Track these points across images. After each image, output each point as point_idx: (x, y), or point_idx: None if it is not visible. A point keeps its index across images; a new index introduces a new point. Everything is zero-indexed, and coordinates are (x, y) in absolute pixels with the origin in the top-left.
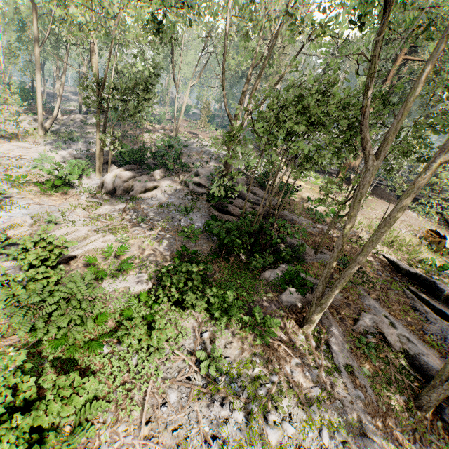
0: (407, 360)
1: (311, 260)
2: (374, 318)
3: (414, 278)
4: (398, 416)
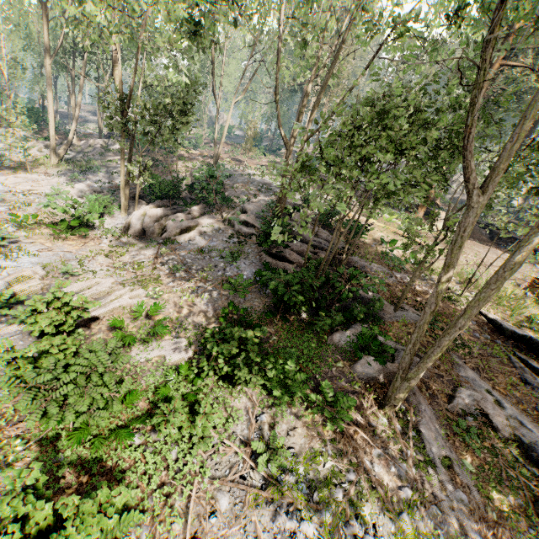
0: (520, 451)
1: (389, 319)
2: (475, 395)
3: (521, 341)
4: (514, 526)
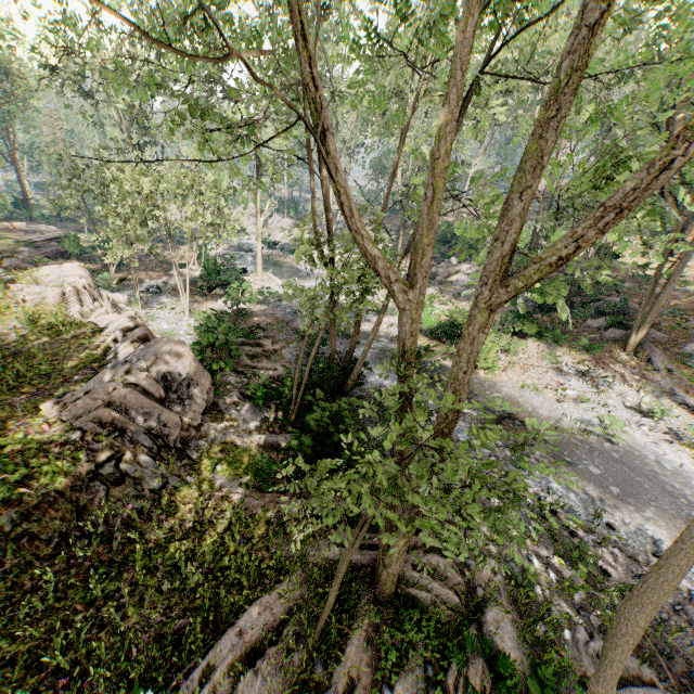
0: None
1: (635, 314)
2: None
3: None
4: None
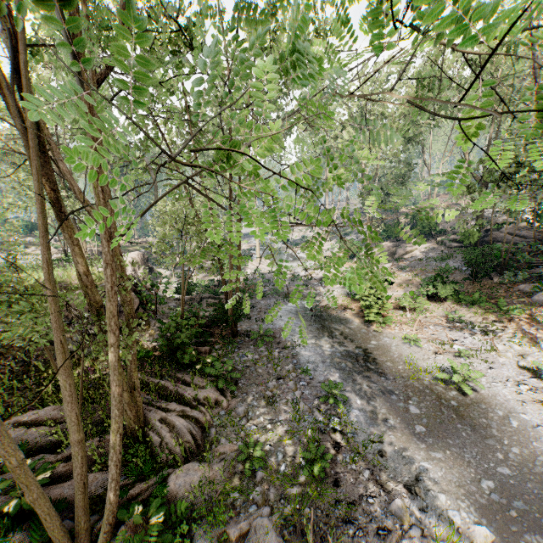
0: None
1: None
2: None
3: None
4: None
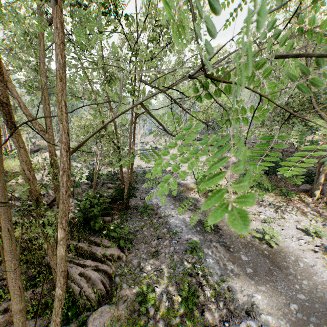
0: None
1: (326, 177)
2: None
3: None
4: None
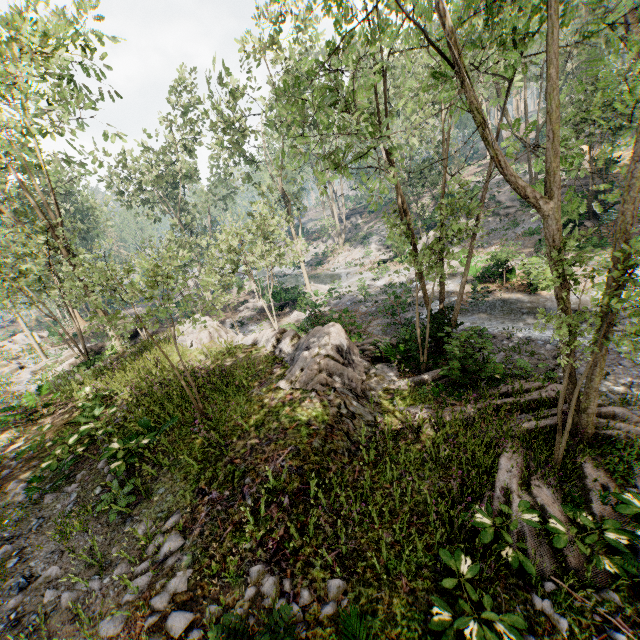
0: None
1: None
2: None
3: None
4: None
